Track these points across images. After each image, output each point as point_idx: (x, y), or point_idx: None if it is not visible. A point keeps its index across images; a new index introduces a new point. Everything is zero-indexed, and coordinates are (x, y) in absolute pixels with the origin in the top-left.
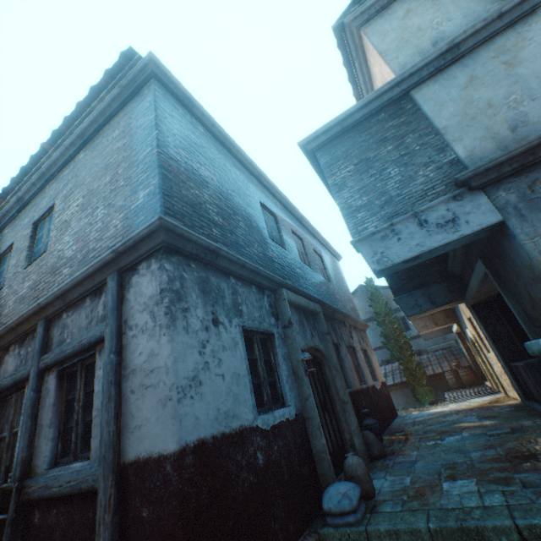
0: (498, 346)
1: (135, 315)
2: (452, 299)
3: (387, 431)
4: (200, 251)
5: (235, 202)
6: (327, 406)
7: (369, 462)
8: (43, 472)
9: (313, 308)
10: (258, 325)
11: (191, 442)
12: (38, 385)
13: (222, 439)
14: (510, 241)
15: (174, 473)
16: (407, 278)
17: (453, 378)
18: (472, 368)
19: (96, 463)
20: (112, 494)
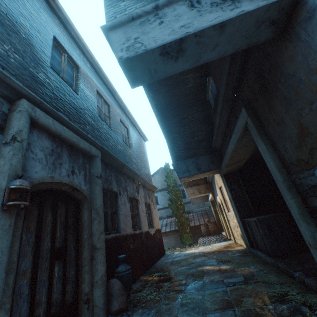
0: (237, 205)
1: None
2: (212, 168)
3: (149, 270)
4: None
5: None
6: (66, 253)
7: None
8: None
9: (86, 148)
10: None
11: None
12: None
13: None
14: (300, 34)
15: None
16: (184, 149)
17: (205, 229)
18: (216, 223)
19: None
20: None
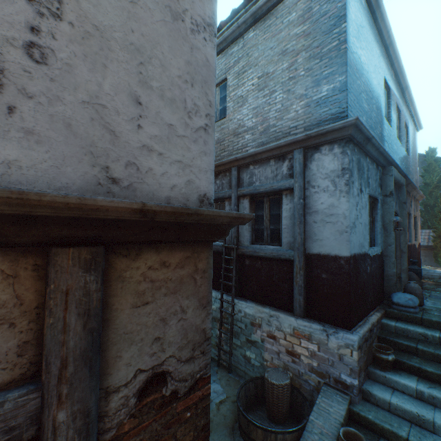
0: None
1: (317, 180)
2: None
3: None
4: (361, 139)
5: (372, 84)
6: None
7: None
8: (248, 245)
9: (401, 182)
10: (373, 193)
11: (352, 254)
12: (237, 203)
13: (359, 256)
14: None
15: (346, 265)
16: None
17: None
18: None
19: (289, 249)
20: (303, 264)
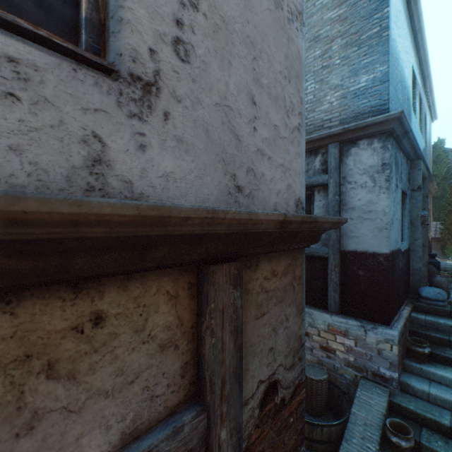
0: None
1: (354, 176)
2: None
3: None
4: (400, 133)
5: (405, 74)
6: None
7: (427, 282)
8: None
9: (425, 176)
10: (404, 188)
11: (390, 251)
12: None
13: (394, 252)
14: None
15: (385, 262)
16: None
17: None
18: None
19: (323, 247)
20: (338, 262)
